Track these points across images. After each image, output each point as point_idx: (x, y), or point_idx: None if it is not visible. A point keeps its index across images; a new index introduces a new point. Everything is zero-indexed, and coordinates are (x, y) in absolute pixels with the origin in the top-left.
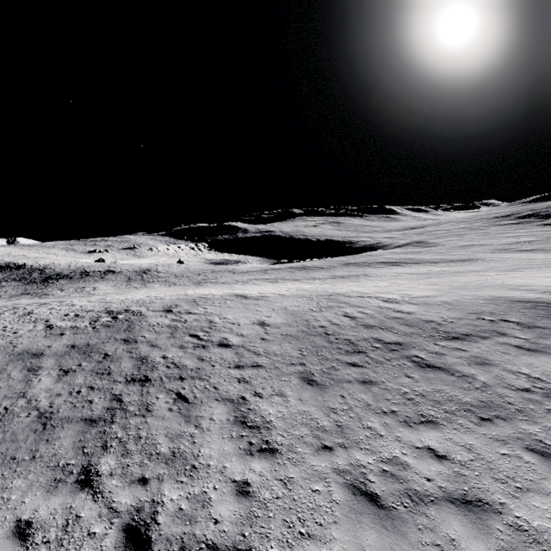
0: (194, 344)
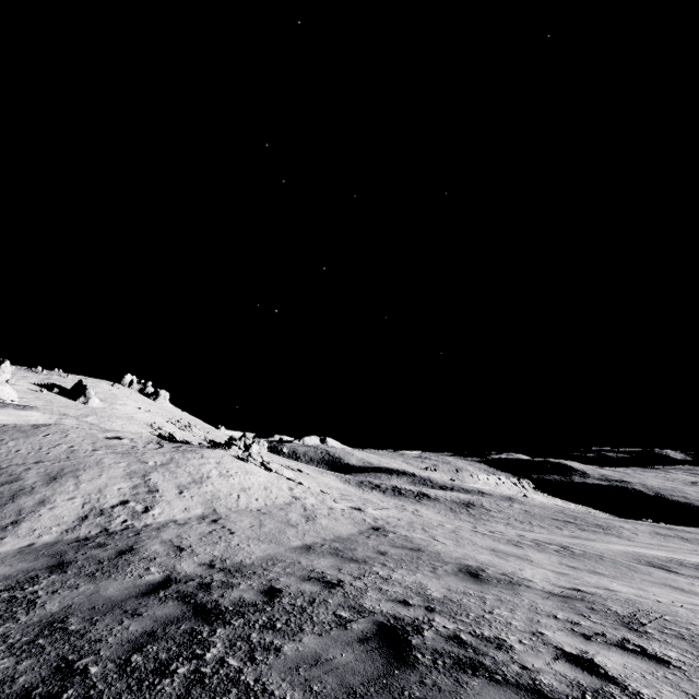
0: (609, 524)
